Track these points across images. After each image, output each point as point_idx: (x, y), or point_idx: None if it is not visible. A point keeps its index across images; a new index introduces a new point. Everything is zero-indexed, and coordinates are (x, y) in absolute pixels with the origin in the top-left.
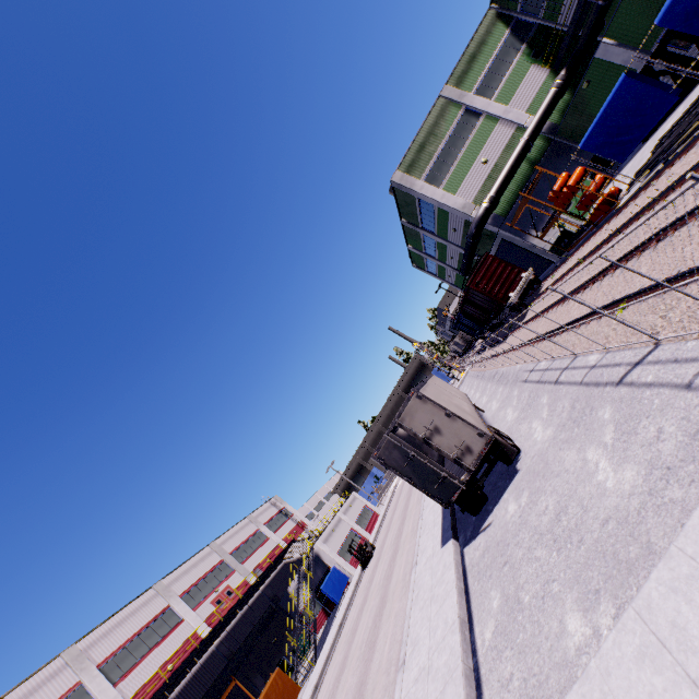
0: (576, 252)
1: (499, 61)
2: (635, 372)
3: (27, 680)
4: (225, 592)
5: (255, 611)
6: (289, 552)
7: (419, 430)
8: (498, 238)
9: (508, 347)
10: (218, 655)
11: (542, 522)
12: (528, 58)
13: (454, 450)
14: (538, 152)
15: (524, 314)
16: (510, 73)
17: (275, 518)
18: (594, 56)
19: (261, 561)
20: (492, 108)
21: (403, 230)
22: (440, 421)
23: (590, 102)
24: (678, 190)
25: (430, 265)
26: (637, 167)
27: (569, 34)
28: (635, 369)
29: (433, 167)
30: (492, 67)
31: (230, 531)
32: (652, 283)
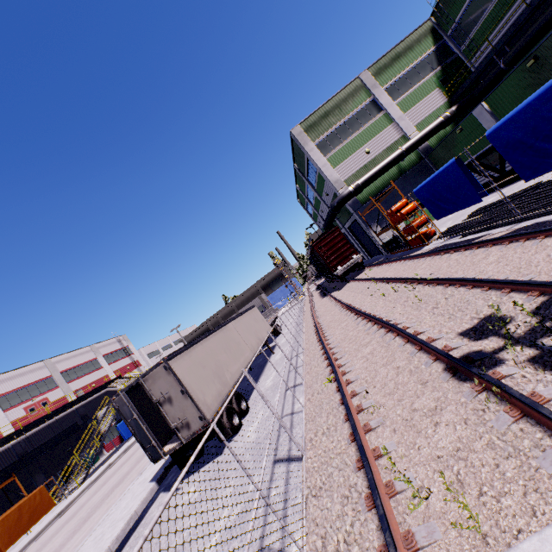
0: (388, 263)
1: (415, 71)
2: (280, 469)
3: None
4: (41, 402)
5: (62, 423)
6: (116, 382)
7: (156, 394)
8: (353, 217)
9: (317, 308)
10: (12, 452)
11: (173, 543)
12: (437, 80)
13: (177, 421)
14: (409, 164)
15: (344, 285)
16: (419, 86)
17: (116, 352)
18: (472, 112)
19: (87, 385)
20: (392, 109)
21: (295, 173)
22: (175, 393)
23: (457, 145)
24: (434, 287)
25: (309, 207)
26: (457, 219)
27: (471, 78)
28: (283, 464)
29: (327, 136)
30: (408, 73)
31: (70, 354)
32: (352, 378)
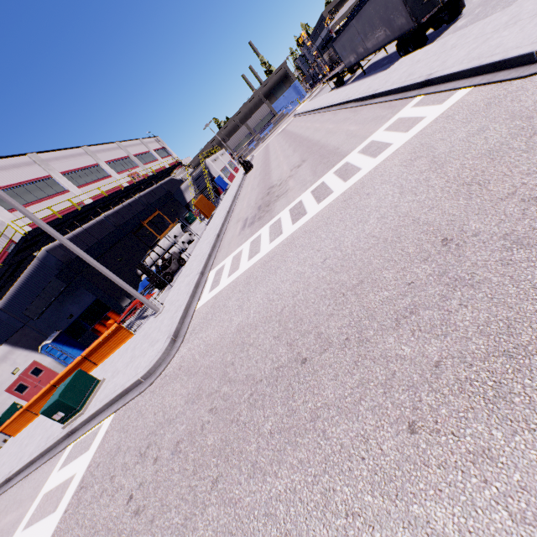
0: None
1: None
2: None
3: (8, 159)
4: (136, 175)
5: (158, 192)
6: (174, 173)
7: None
8: None
9: None
10: (141, 203)
11: None
12: None
13: None
14: None
15: None
16: None
17: (160, 151)
18: None
19: (156, 170)
20: None
21: None
22: None
23: None
24: None
25: None
26: None
27: None
28: None
29: None
30: None
31: (129, 142)
32: None
